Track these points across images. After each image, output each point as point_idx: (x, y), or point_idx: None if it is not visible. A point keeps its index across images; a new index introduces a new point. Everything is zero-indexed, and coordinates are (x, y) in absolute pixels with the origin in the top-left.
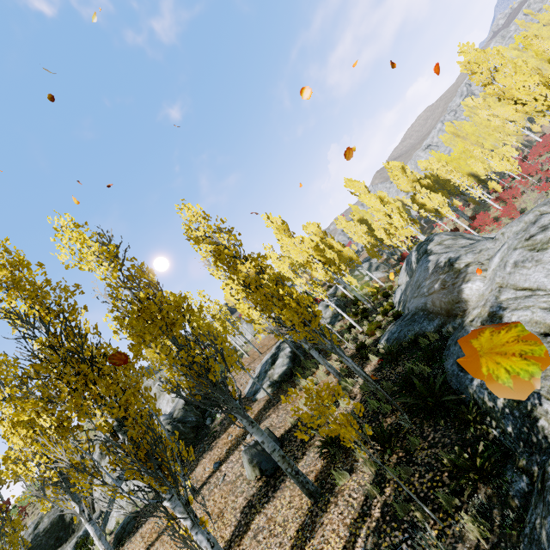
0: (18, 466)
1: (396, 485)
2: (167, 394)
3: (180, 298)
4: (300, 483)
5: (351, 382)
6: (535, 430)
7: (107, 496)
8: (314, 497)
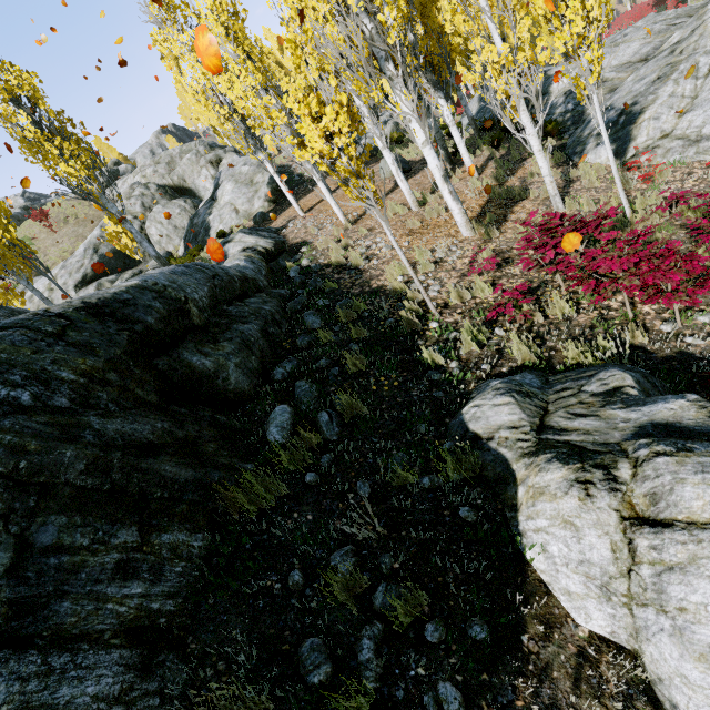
0: (216, 110)
1: (506, 151)
2: (203, 169)
3: (176, 57)
4: (448, 155)
5: (452, 143)
6: (584, 116)
7: (171, 239)
8: (453, 164)
